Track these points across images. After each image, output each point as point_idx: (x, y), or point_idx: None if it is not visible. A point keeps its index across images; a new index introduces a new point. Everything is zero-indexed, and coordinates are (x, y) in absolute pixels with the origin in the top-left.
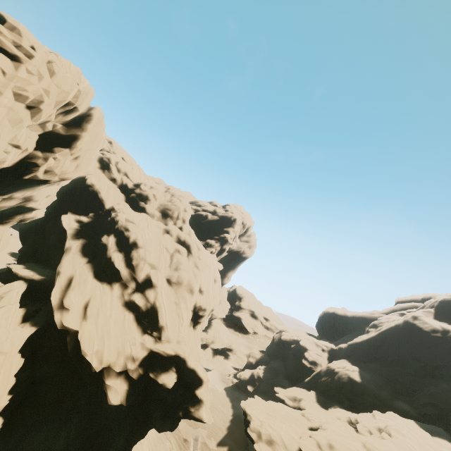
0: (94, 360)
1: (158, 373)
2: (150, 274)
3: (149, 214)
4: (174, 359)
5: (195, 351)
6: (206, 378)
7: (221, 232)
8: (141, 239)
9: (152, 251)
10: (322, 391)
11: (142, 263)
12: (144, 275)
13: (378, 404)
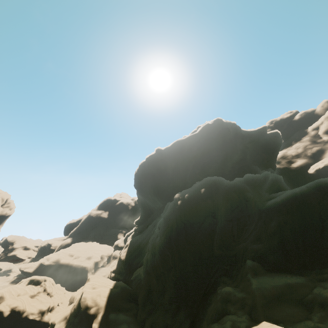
0: None
1: None
2: None
3: None
4: None
5: None
6: None
7: None
8: None
9: None
10: None
11: None
12: None
13: None
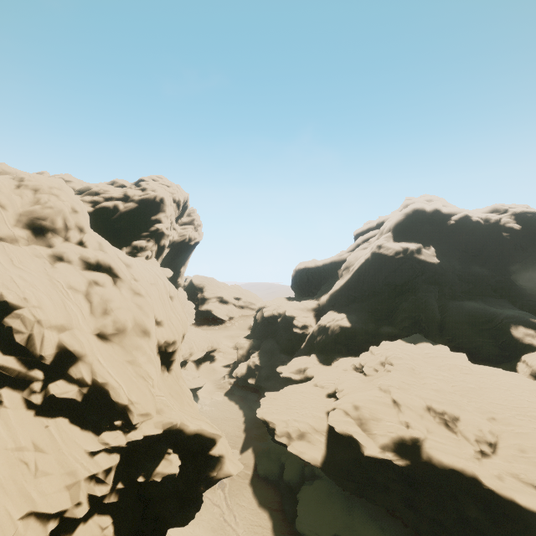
0: (27, 535)
1: (150, 470)
2: (62, 343)
3: (3, 239)
4: (164, 438)
5: (183, 396)
6: (218, 434)
7: (149, 225)
8: (11, 294)
9: (45, 304)
10: (320, 350)
11: (36, 333)
12: (50, 351)
13: (369, 337)
